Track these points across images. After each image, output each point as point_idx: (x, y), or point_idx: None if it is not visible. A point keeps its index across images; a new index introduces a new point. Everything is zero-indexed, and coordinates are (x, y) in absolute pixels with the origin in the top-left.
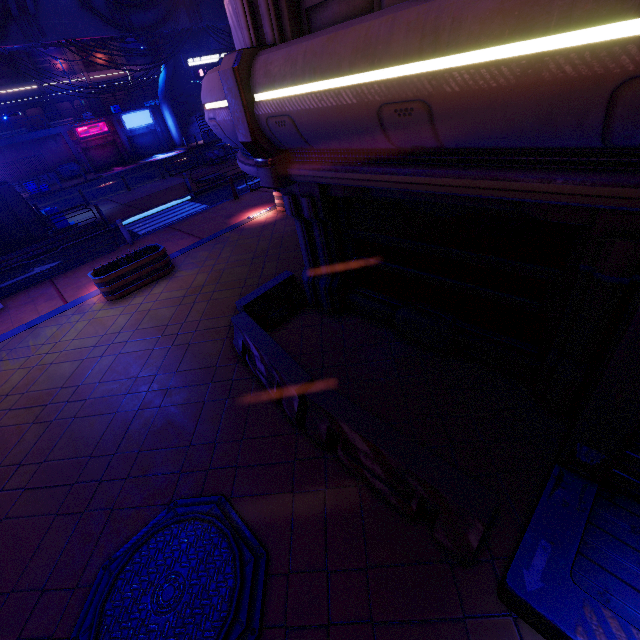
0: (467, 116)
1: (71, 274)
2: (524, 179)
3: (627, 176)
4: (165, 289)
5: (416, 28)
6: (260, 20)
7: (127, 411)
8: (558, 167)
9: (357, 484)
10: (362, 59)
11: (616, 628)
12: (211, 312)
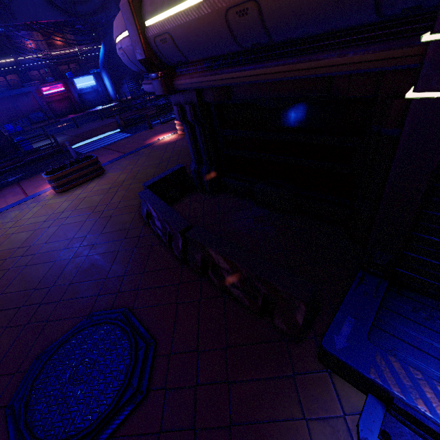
0: (284, 7)
1: (32, 179)
2: (328, 57)
3: (396, 42)
4: (97, 184)
5: None
6: None
7: (63, 259)
8: (350, 45)
9: (222, 295)
10: None
11: (398, 368)
12: (128, 196)
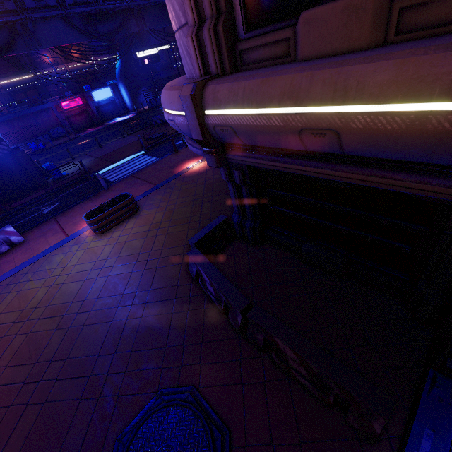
0: (367, 142)
1: (68, 213)
2: (406, 179)
3: None
4: (134, 225)
5: (330, 84)
6: (206, 57)
7: (119, 320)
8: (431, 173)
9: (286, 378)
10: (288, 99)
11: None
12: (169, 243)
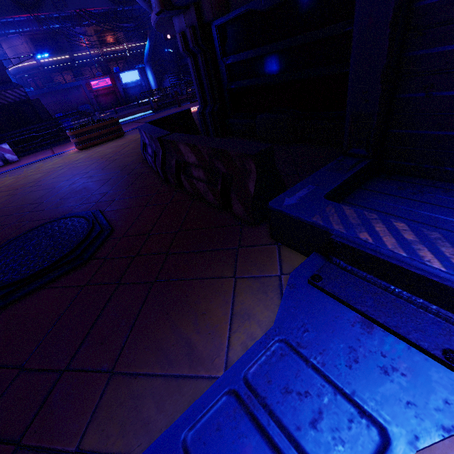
0: None
1: (64, 145)
2: None
3: None
4: (114, 142)
5: None
6: None
7: (62, 186)
8: None
9: (192, 199)
10: None
11: (350, 213)
12: (137, 147)
